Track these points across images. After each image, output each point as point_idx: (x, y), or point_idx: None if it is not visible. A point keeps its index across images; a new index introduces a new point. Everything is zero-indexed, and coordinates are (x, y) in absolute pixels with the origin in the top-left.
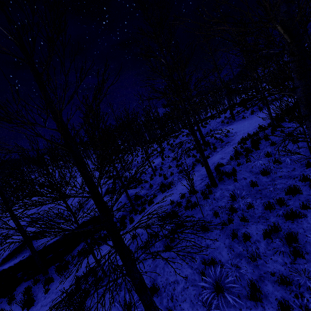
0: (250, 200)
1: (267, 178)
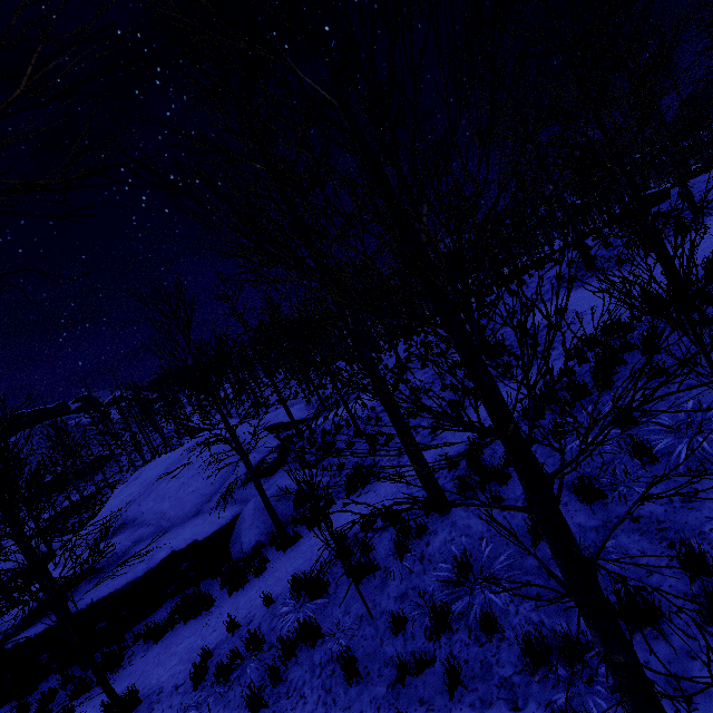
0: (503, 598)
1: (591, 515)
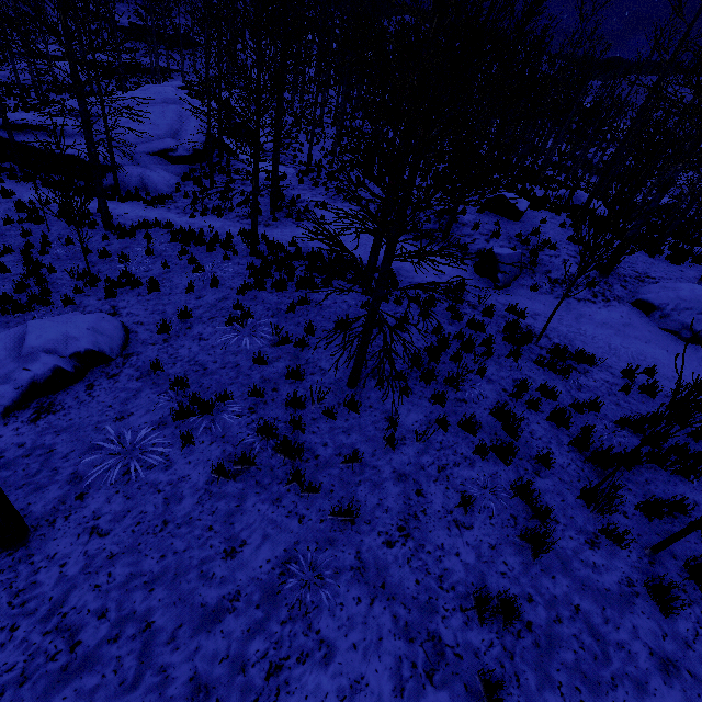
0: (58, 252)
1: (97, 259)
